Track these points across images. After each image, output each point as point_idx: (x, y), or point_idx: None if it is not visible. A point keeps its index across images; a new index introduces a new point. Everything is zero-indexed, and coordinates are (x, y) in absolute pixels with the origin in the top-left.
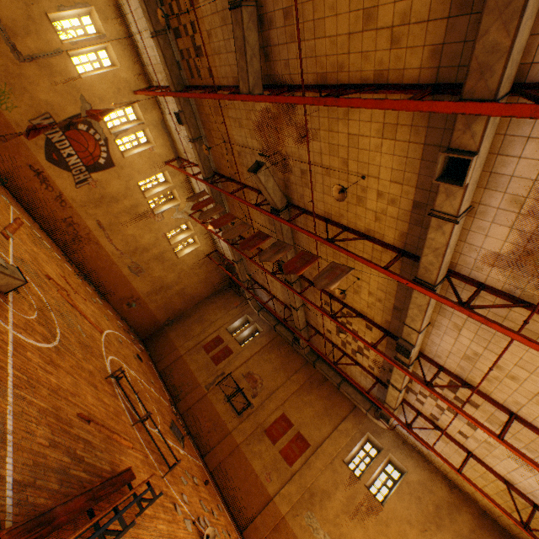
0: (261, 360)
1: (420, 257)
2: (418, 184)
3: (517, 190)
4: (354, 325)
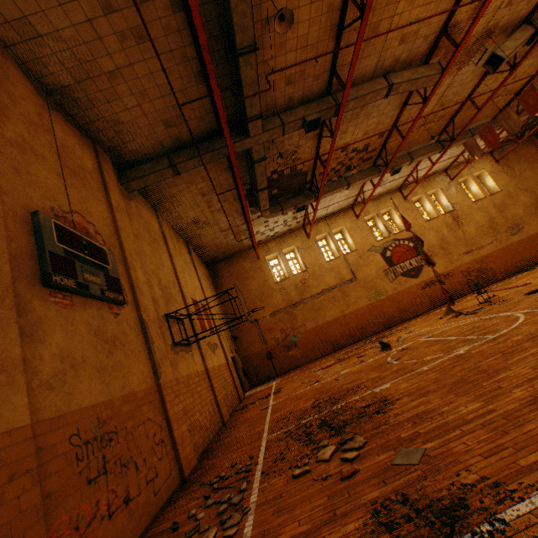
0: None
1: None
2: None
3: None
4: None
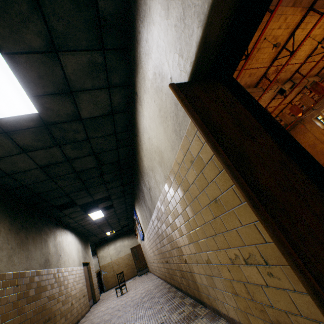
0: None
1: None
2: None
3: None
4: None
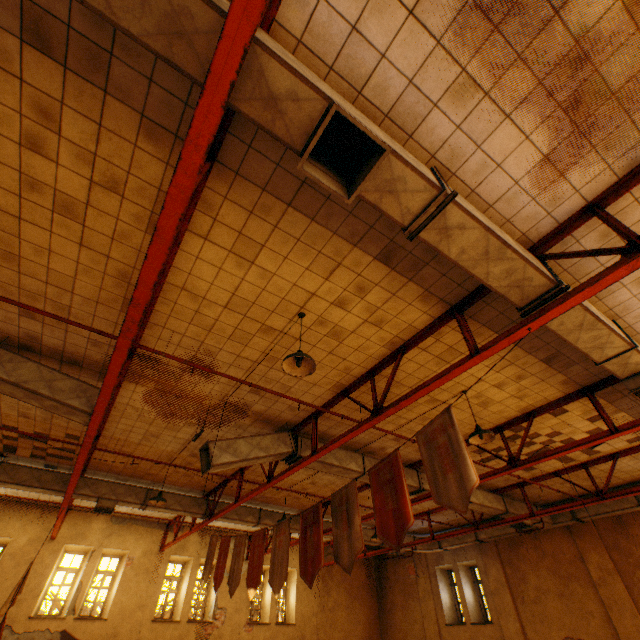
0: (534, 608)
1: (485, 285)
2: (351, 241)
3: (441, 81)
4: (540, 431)
